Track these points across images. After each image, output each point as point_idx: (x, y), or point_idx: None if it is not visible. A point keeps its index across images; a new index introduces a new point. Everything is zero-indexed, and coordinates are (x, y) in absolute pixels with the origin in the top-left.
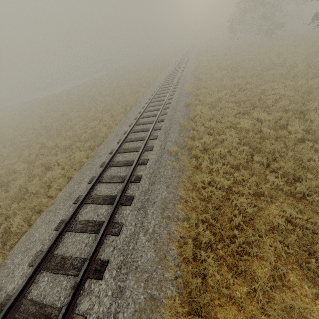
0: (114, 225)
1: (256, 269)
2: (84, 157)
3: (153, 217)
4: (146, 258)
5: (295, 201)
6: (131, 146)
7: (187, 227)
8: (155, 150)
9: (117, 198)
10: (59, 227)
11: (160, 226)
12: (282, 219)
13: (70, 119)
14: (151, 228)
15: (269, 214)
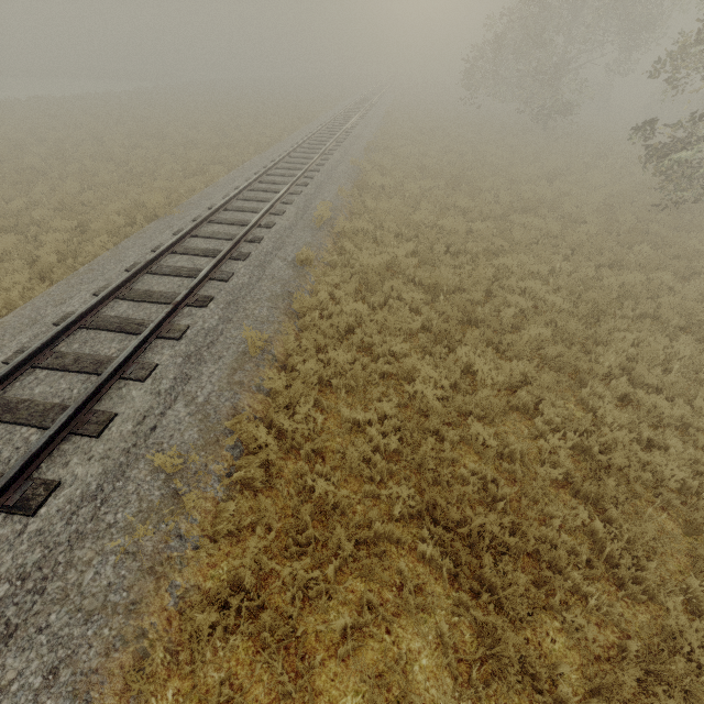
0: None
1: None
2: None
3: None
4: None
5: None
6: (41, 391)
7: None
8: (109, 439)
9: None
10: None
11: None
12: None
13: None
14: None
15: None
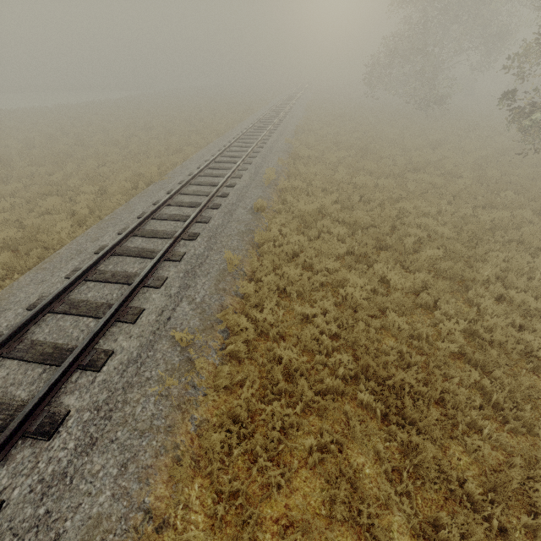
0: None
1: None
2: None
3: None
4: None
5: None
6: (93, 295)
7: None
8: (141, 324)
9: None
10: None
11: None
12: None
13: (7, 178)
14: None
15: None
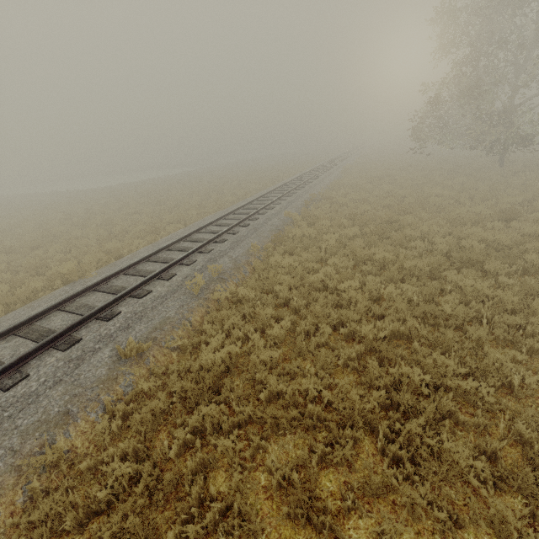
0: None
1: None
2: None
3: None
4: None
5: None
6: None
7: None
8: None
9: None
10: None
11: None
12: None
13: None
14: None
15: None
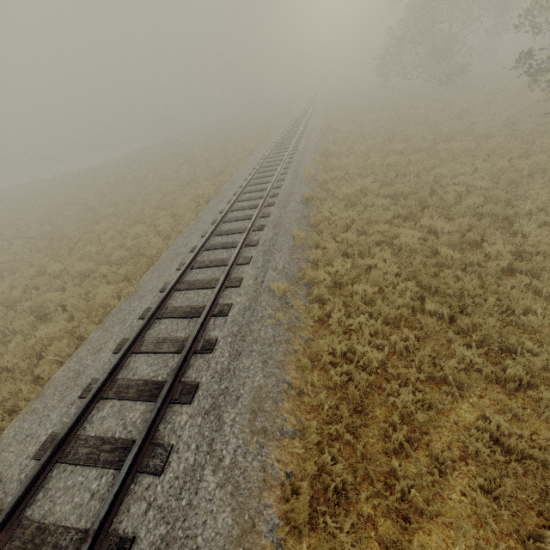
0: (155, 450)
1: (438, 549)
2: (114, 295)
3: (234, 431)
4: (215, 529)
5: (505, 394)
6: (201, 276)
7: (300, 449)
8: (245, 287)
9: (164, 388)
10: (42, 451)
11: (246, 452)
12: (484, 439)
13: (96, 220)
14: (229, 456)
15: (458, 422)
